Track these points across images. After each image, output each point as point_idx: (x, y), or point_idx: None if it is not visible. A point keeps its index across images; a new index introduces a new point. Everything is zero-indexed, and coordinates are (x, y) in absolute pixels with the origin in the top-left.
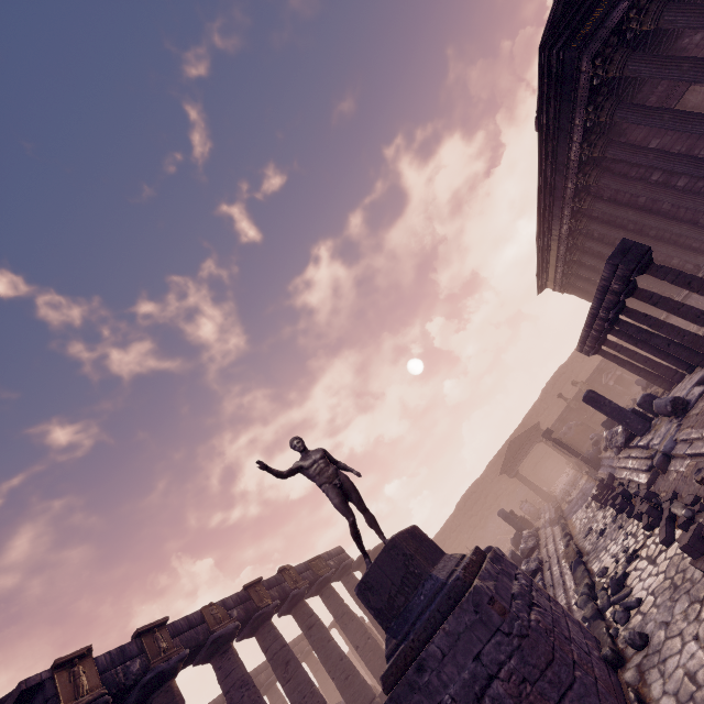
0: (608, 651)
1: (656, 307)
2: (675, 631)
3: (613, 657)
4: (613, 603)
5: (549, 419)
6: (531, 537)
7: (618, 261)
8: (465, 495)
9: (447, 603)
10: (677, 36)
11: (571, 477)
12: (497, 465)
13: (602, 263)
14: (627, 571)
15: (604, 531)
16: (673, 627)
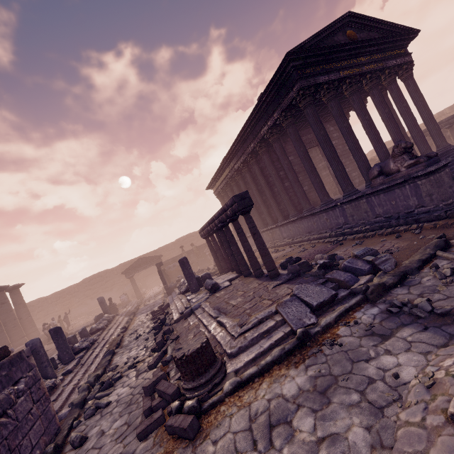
0: (51, 449)
1: (237, 235)
2: (100, 444)
3: (51, 453)
4: (96, 398)
5: (171, 255)
6: (106, 321)
7: (237, 200)
8: (94, 275)
9: None
10: (328, 120)
11: (159, 290)
12: (126, 267)
13: None
14: (123, 374)
15: (139, 337)
16: (103, 439)
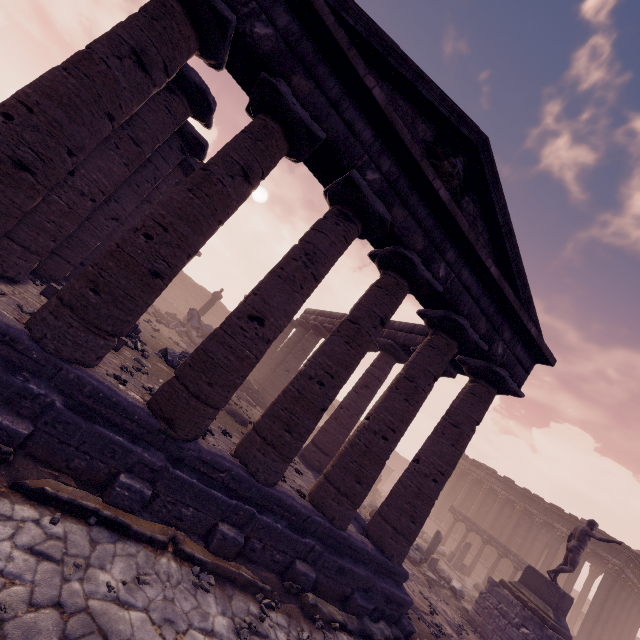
0: None
1: None
2: None
3: None
4: None
5: None
6: None
7: None
8: None
9: (568, 637)
10: None
11: None
12: None
13: (465, 494)
14: None
15: None
16: None
